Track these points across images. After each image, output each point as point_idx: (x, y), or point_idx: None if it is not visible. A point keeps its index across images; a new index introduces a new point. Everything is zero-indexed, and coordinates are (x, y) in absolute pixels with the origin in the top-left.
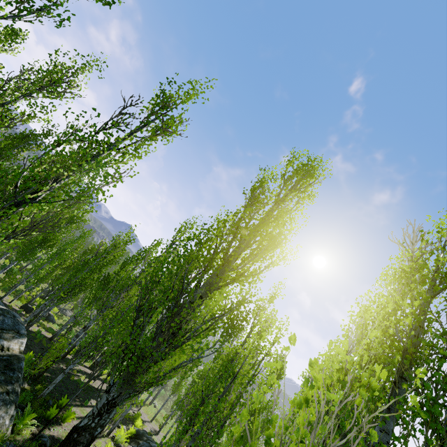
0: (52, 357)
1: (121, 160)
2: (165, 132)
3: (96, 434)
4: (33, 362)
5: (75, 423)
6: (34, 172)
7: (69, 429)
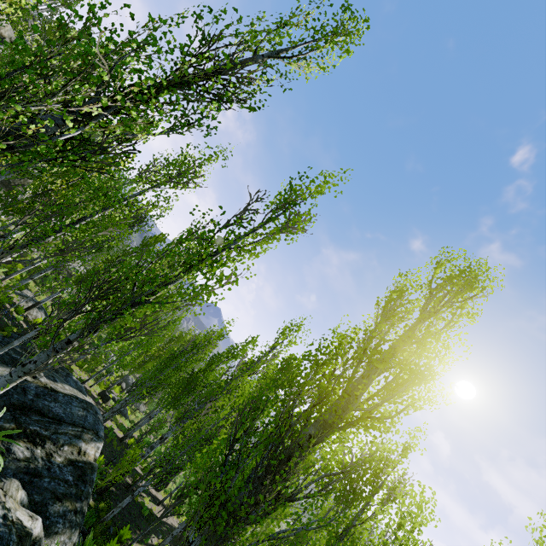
0: (123, 470)
1: (239, 260)
2: (291, 231)
3: None
4: (103, 472)
5: None
6: (155, 272)
7: None
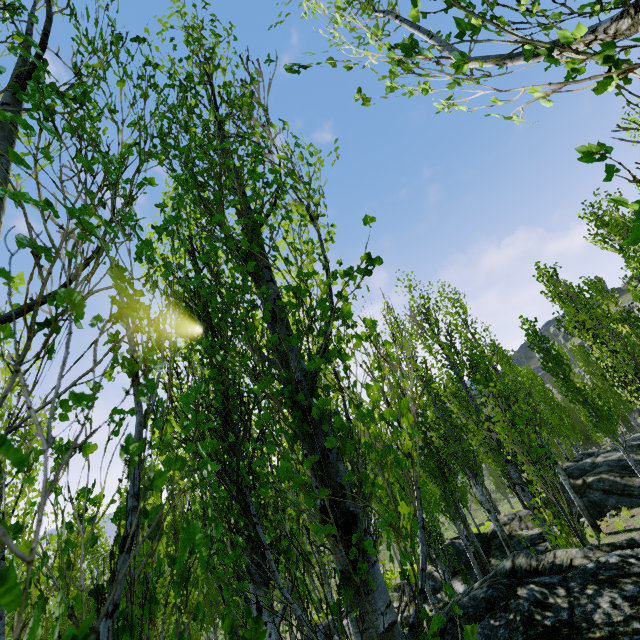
0: None
1: None
2: None
3: None
4: None
5: None
6: None
7: None
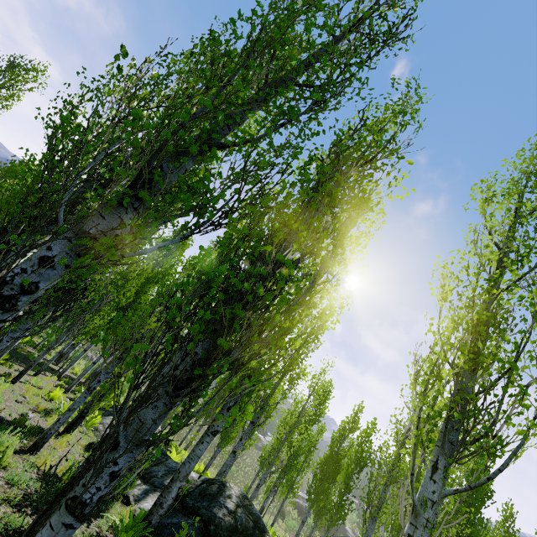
0: None
1: None
2: None
3: None
4: None
5: (13, 372)
6: None
7: (1, 370)
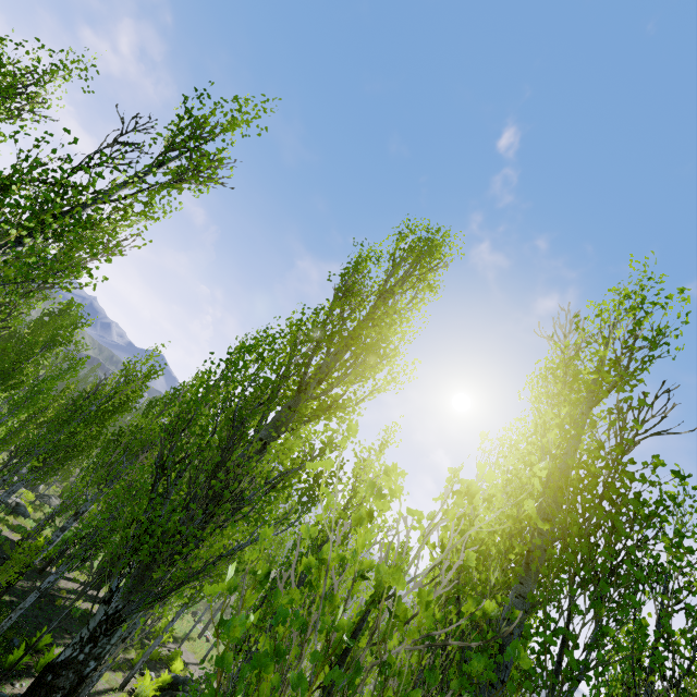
0: (18, 566)
1: (120, 220)
2: (195, 175)
3: (86, 671)
4: None
5: None
6: None
7: None
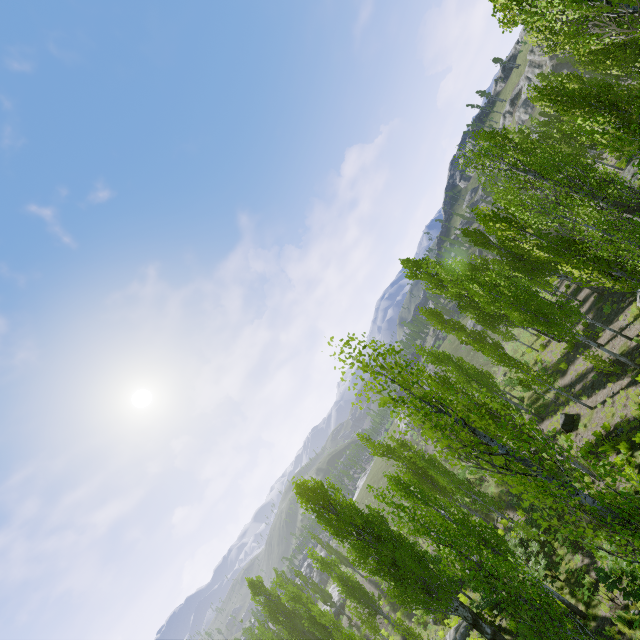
0: None
1: None
2: None
3: None
4: None
5: None
6: None
7: None
